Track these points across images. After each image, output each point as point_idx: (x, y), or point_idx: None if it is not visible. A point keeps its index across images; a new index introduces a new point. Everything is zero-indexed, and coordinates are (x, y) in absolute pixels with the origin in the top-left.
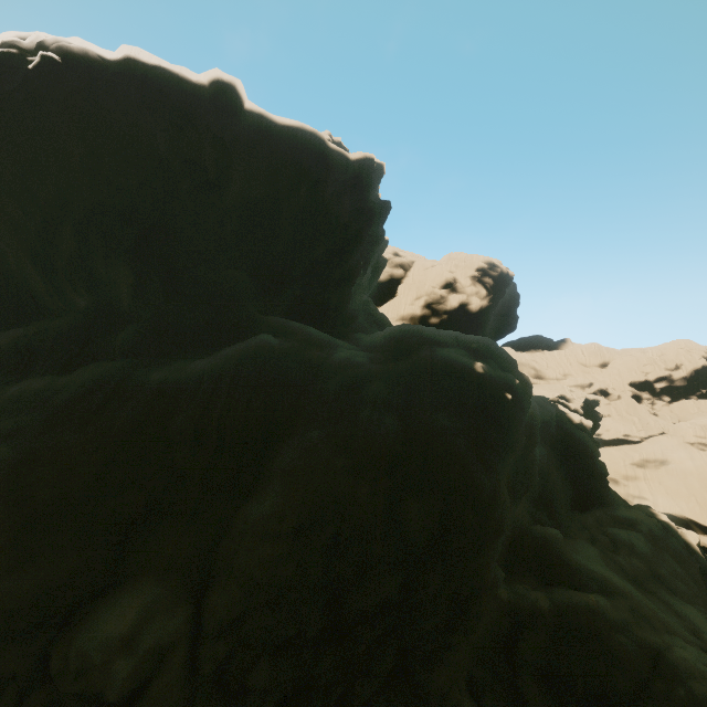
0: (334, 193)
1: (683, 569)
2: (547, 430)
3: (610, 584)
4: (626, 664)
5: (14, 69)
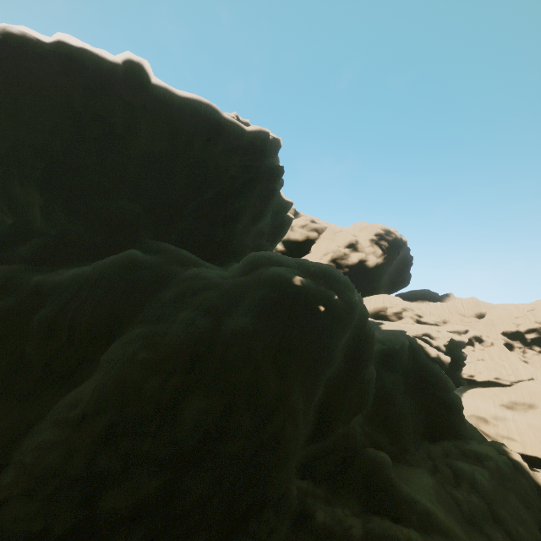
0: (223, 150)
1: (529, 514)
2: (398, 358)
3: (432, 520)
4: None
5: None
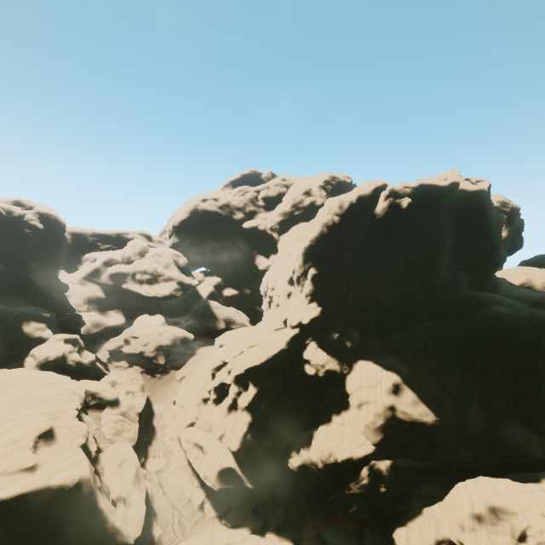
0: (493, 219)
1: None
2: None
3: None
4: None
5: (394, 208)
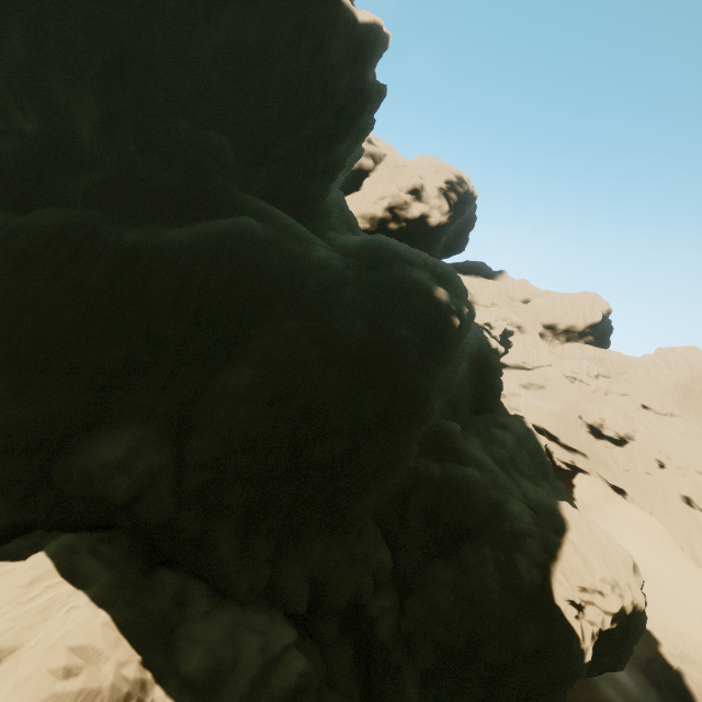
0: (335, 65)
1: (531, 459)
2: (471, 350)
3: (483, 463)
4: (479, 509)
5: None
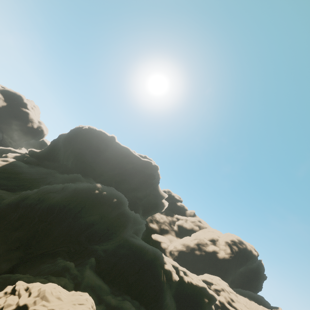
0: (126, 161)
1: None
2: (140, 250)
3: (83, 272)
4: (52, 271)
5: (81, 128)
